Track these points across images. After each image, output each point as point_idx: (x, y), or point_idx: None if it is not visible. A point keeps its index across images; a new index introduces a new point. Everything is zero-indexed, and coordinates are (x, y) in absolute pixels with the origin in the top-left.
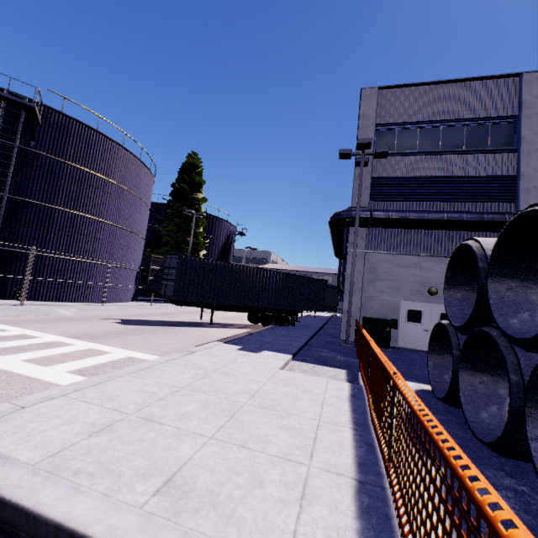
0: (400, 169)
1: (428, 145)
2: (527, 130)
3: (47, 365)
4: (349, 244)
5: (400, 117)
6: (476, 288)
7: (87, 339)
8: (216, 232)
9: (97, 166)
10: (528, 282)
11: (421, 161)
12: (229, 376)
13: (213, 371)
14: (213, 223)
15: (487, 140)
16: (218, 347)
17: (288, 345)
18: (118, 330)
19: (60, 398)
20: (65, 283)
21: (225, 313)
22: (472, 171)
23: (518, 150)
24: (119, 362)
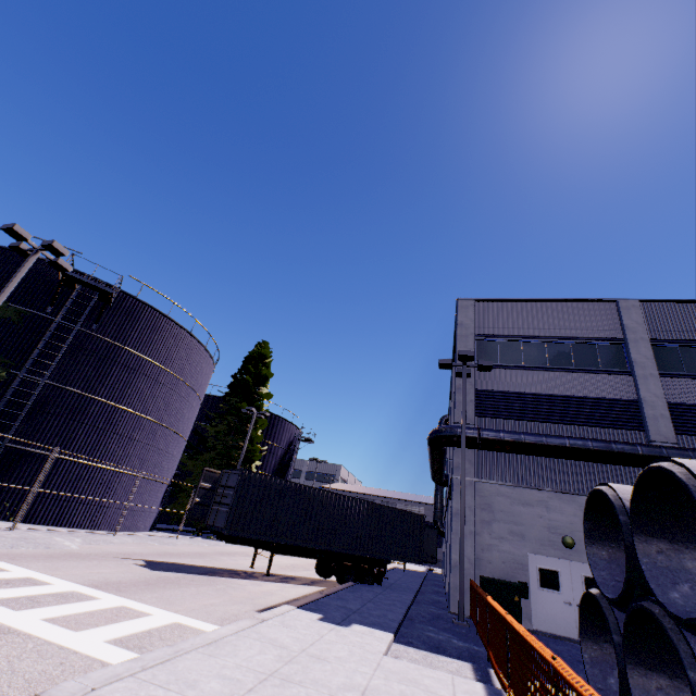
0: (507, 383)
1: (534, 360)
2: (637, 354)
3: (77, 628)
4: (454, 468)
5: (500, 329)
6: (623, 545)
7: (113, 590)
8: (276, 436)
9: (158, 353)
10: (678, 543)
11: (529, 376)
12: (323, 660)
13: (300, 652)
14: (275, 424)
15: (597, 360)
16: (292, 614)
17: (383, 616)
18: (148, 578)
19: (130, 679)
20: (74, 499)
21: (279, 557)
22: (588, 391)
23: (632, 373)
24: (167, 631)
